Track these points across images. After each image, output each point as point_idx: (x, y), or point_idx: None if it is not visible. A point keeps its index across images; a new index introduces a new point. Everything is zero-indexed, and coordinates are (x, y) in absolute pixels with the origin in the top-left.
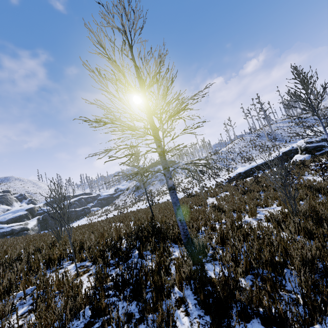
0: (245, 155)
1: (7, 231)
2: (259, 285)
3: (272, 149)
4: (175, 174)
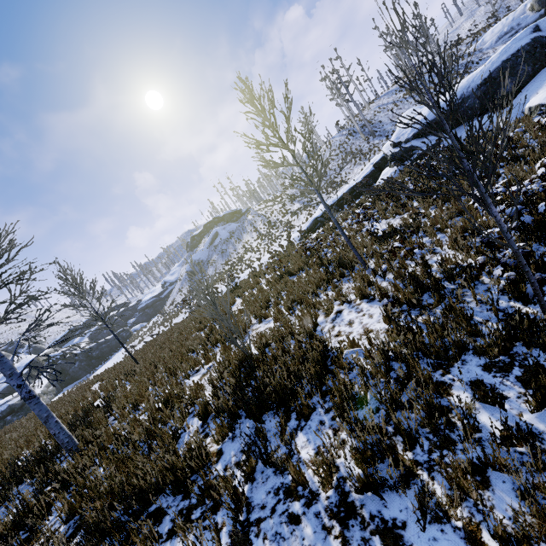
0: (332, 177)
1: (3, 411)
2: (65, 537)
3: (369, 157)
4: (242, 235)
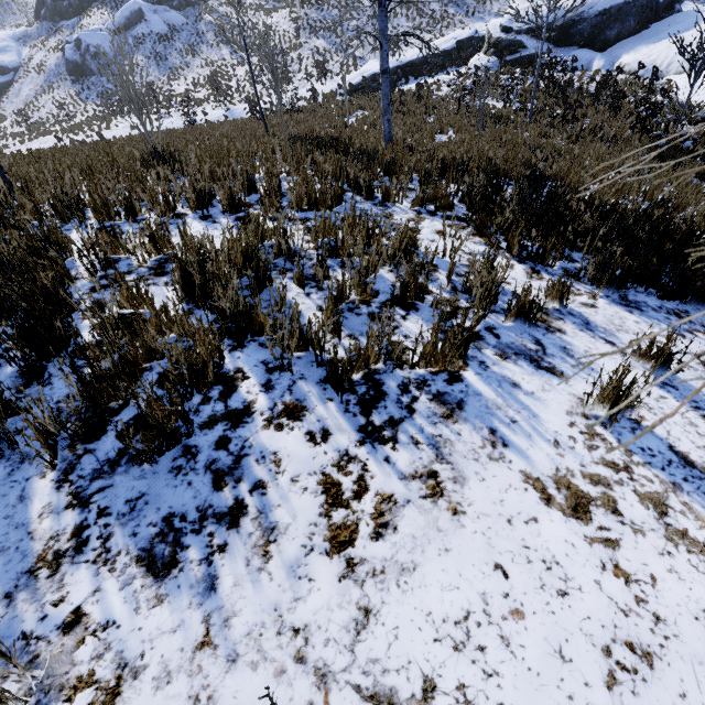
0: None
1: None
2: None
3: (440, 27)
4: (199, 45)
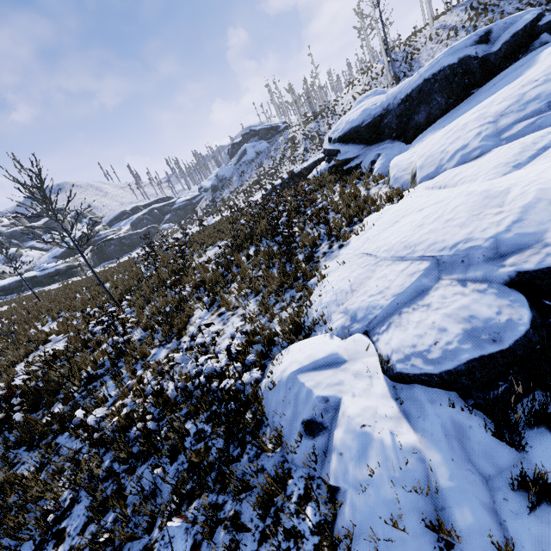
0: None
1: (53, 272)
2: None
3: None
4: (263, 161)
